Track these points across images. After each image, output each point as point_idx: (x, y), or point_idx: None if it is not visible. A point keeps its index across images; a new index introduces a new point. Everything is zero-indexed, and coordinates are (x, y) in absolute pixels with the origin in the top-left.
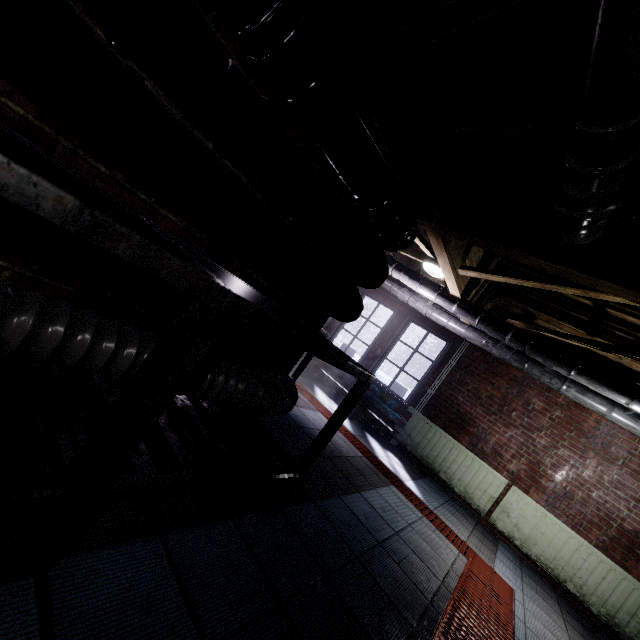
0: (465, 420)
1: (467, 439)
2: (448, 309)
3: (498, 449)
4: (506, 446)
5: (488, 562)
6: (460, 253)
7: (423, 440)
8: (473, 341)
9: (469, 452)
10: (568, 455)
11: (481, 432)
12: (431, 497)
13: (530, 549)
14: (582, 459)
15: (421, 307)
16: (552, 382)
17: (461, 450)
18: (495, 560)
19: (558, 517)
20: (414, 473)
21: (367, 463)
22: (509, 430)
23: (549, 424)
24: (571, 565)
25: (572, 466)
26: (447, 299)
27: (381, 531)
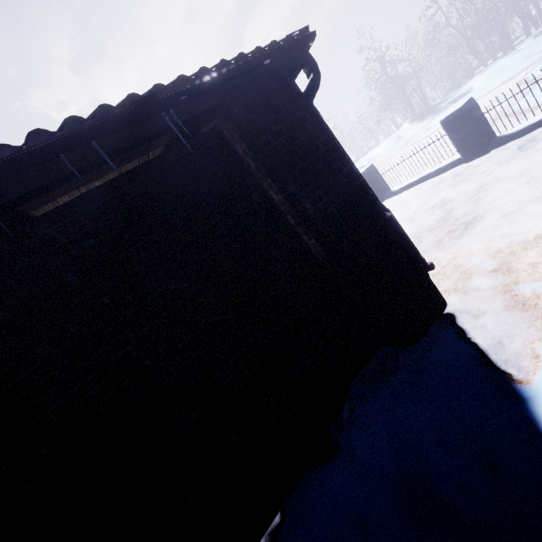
0: None
1: None
2: None
3: None
4: None
5: None
6: None
7: None
8: None
9: None
10: None
11: None
12: None
13: None
14: None
15: None
16: None
17: None
18: None
19: None
20: None
21: None
22: None
23: None
24: None
25: None
26: None
27: None
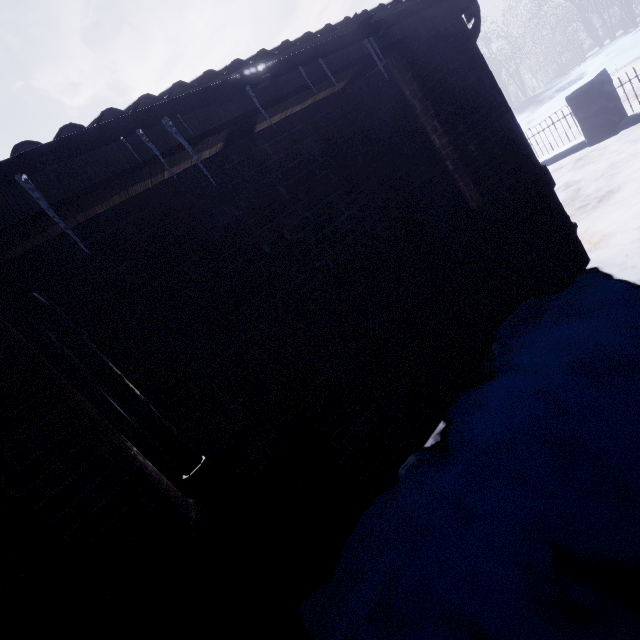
0: None
1: None
2: None
3: None
4: None
5: None
6: None
7: None
8: None
9: None
10: None
11: None
12: None
13: None
14: None
15: None
16: None
17: None
18: None
19: None
20: None
21: None
22: None
23: None
24: None
25: None
26: None
27: None
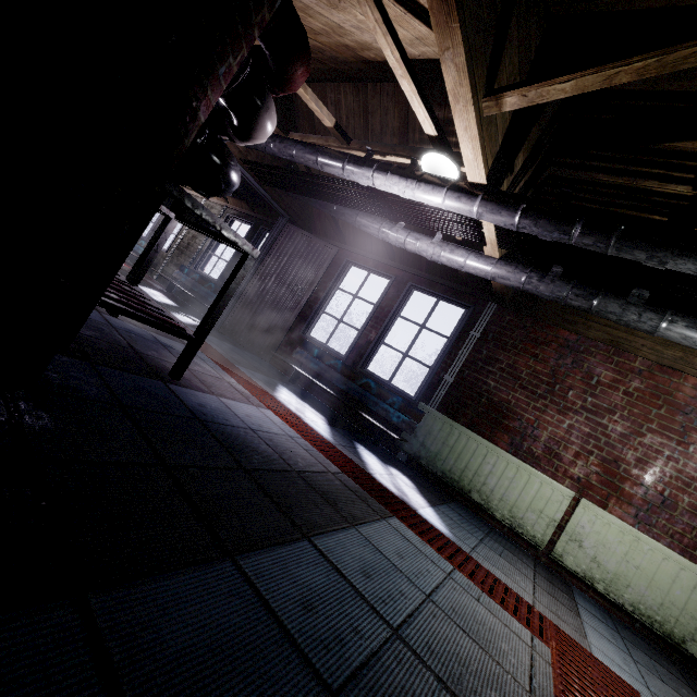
0: (501, 412)
1: (506, 439)
2: (467, 211)
3: (553, 447)
4: (565, 442)
5: (579, 639)
6: (485, 52)
7: (443, 448)
8: (507, 280)
9: (511, 457)
10: (660, 443)
11: (526, 426)
12: (463, 531)
13: (621, 594)
14: (682, 446)
15: (424, 247)
16: (642, 319)
17: (499, 456)
18: (585, 629)
19: (657, 539)
20: (433, 496)
21: (347, 483)
22: (567, 418)
23: (625, 401)
24: (690, 614)
25: (668, 459)
26: (464, 193)
27: (349, 642)
